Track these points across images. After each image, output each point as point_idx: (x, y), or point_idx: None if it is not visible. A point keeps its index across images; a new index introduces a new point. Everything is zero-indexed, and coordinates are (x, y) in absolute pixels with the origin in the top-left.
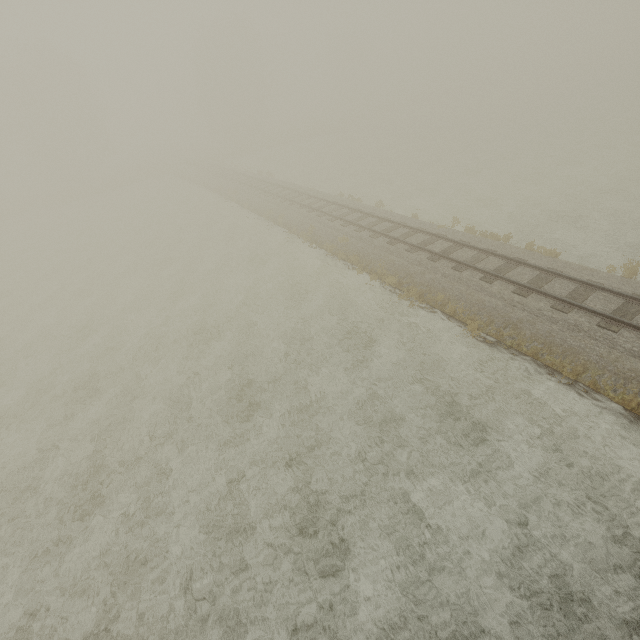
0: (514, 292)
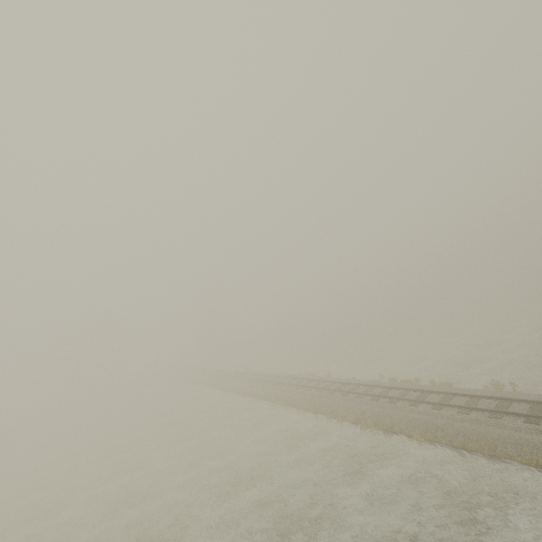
0: (432, 408)
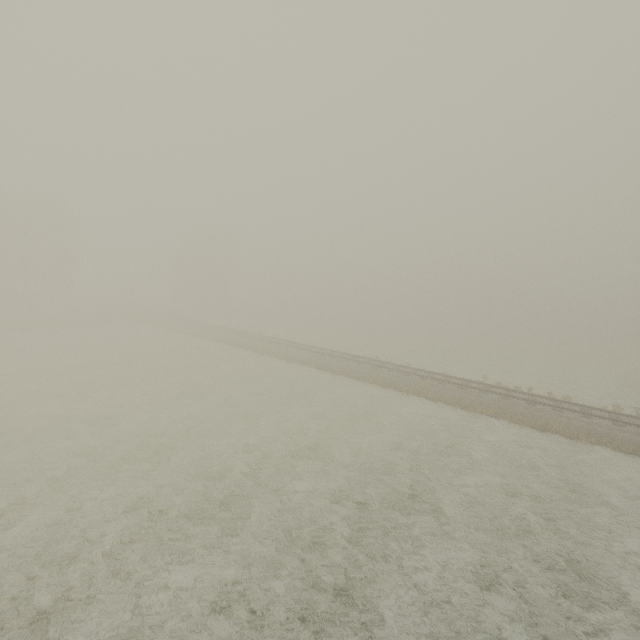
0: (583, 416)
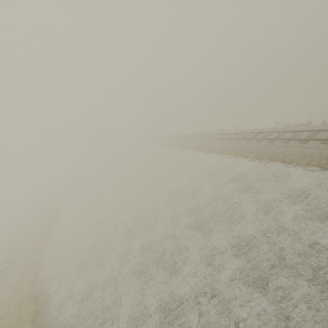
0: (321, 143)
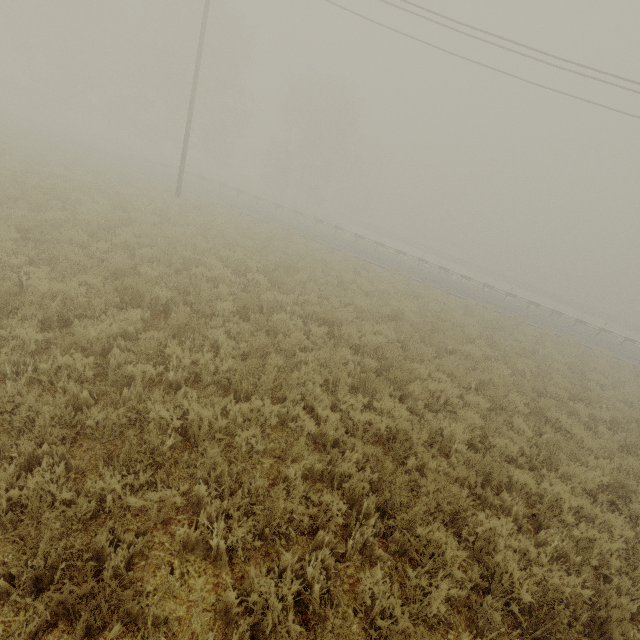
0: None
